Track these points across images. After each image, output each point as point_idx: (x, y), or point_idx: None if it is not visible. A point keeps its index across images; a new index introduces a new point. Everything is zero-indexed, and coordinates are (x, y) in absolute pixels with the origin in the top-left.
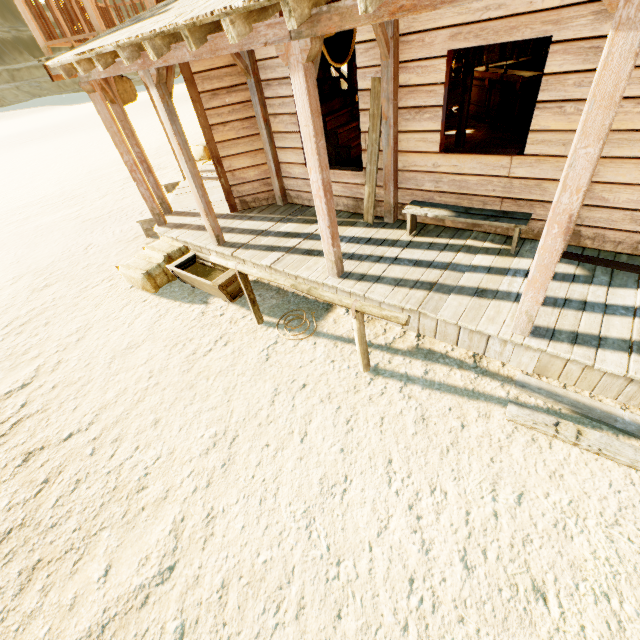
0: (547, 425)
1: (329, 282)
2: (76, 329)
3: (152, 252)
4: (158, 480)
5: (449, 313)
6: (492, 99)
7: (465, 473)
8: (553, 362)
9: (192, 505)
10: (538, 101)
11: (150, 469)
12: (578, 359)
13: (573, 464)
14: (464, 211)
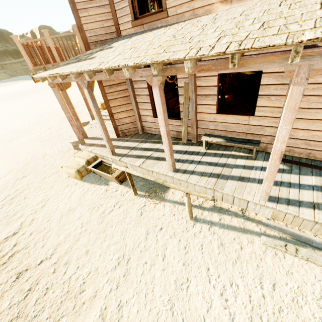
0: (281, 246)
1: (169, 174)
2: (41, 200)
3: (79, 159)
4: (90, 286)
5: (228, 190)
6: (234, 82)
7: (246, 274)
8: (279, 213)
9: (110, 299)
10: (259, 95)
11: (86, 279)
12: (291, 212)
13: (296, 266)
14: (229, 139)
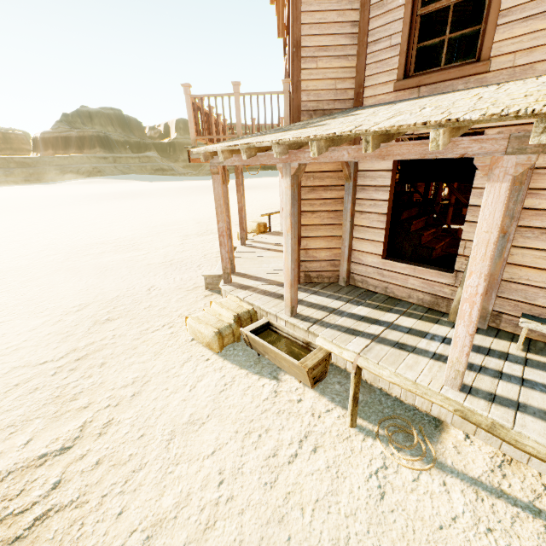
0: None
1: (449, 394)
2: (132, 379)
3: (220, 308)
4: None
5: None
6: None
7: None
8: None
9: None
10: None
11: None
12: None
13: None
14: None
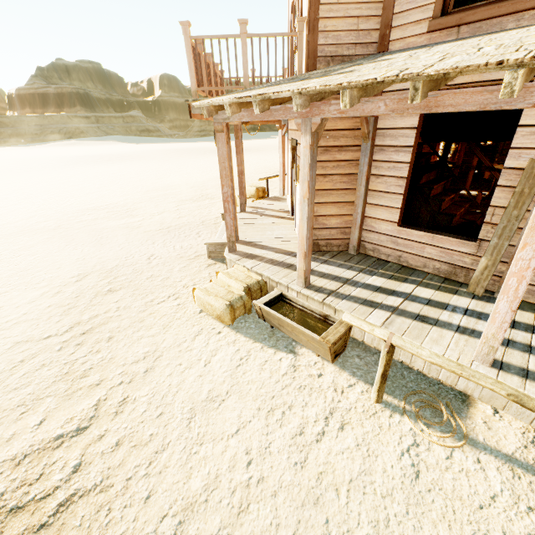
0: None
1: (480, 370)
2: (143, 354)
3: (228, 279)
4: None
5: None
6: None
7: None
8: None
9: None
10: None
11: None
12: None
13: None
14: None
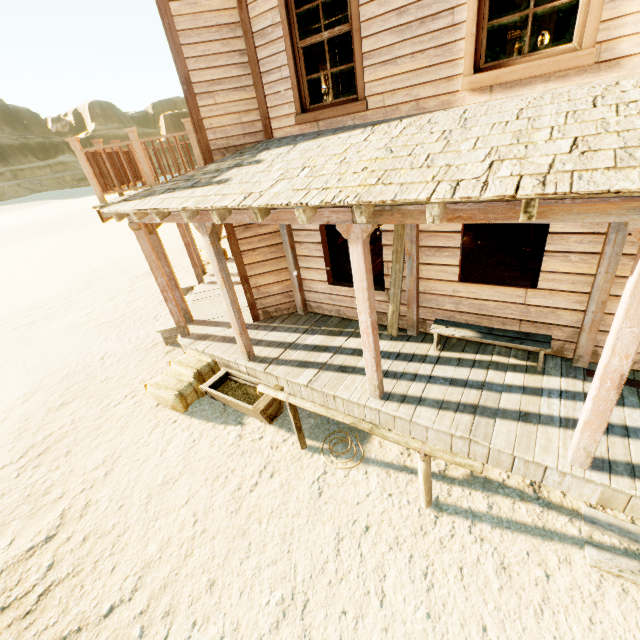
0: (633, 572)
1: (372, 404)
2: (102, 459)
3: (180, 367)
4: None
5: (501, 441)
6: None
7: None
8: (616, 495)
9: None
10: (546, 251)
11: None
12: None
13: None
14: (488, 332)
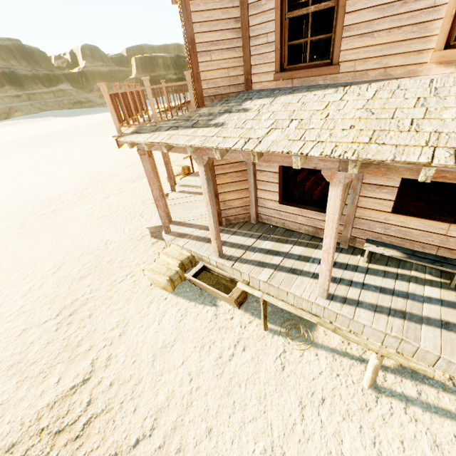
0: None
1: (320, 303)
2: (116, 323)
3: (167, 258)
4: None
5: (430, 344)
6: None
7: None
8: None
9: None
10: None
11: None
12: None
13: None
14: (411, 253)
